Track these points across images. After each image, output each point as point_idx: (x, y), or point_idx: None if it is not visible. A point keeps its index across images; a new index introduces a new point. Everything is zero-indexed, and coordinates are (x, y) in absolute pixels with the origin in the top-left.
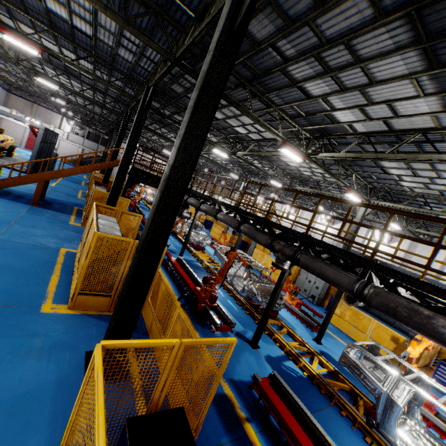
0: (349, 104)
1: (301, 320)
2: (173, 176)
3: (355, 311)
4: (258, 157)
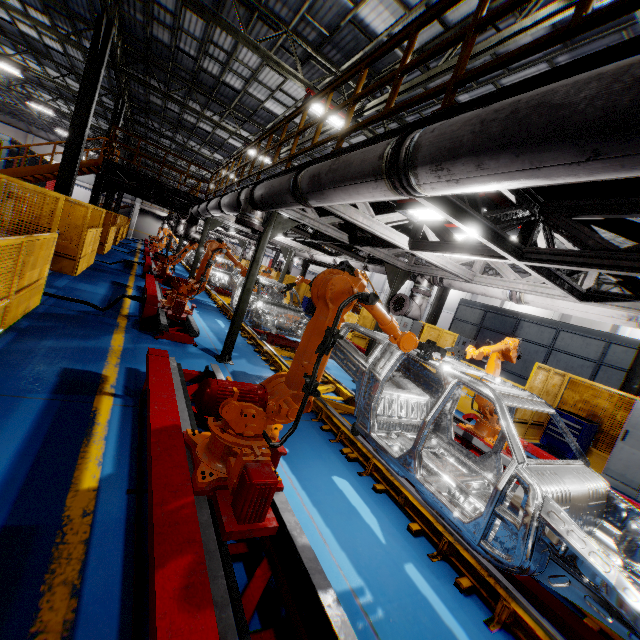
0: None
1: None
2: None
3: None
4: None
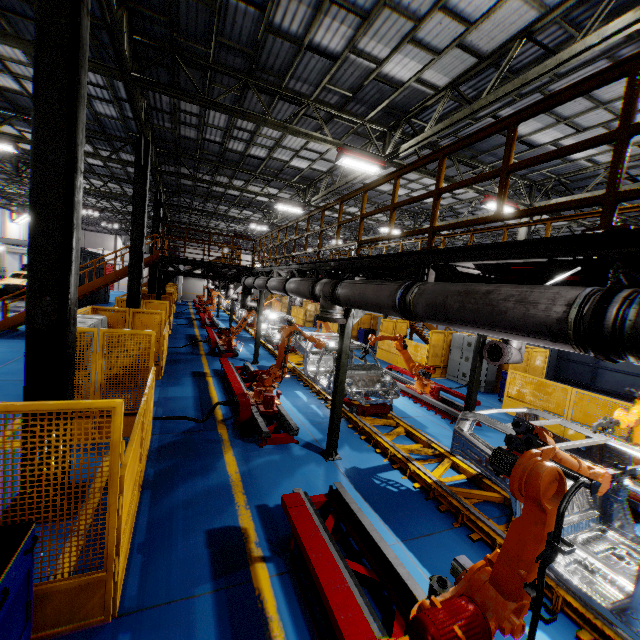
0: (393, 42)
1: (442, 414)
2: (37, 191)
3: (538, 382)
4: (351, 200)
